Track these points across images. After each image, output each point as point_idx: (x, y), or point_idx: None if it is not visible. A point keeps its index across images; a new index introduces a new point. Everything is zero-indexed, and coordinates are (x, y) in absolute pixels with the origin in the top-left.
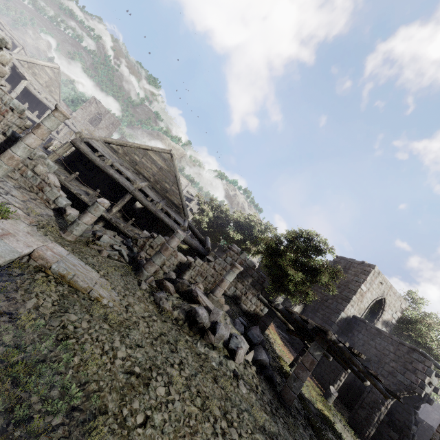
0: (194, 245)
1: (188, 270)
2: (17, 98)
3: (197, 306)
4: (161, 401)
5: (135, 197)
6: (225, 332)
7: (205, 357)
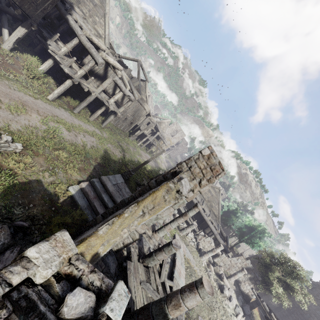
0: (221, 242)
1: (217, 257)
2: (151, 135)
3: (223, 283)
4: (215, 318)
5: (199, 211)
6: (234, 303)
7: (225, 310)
